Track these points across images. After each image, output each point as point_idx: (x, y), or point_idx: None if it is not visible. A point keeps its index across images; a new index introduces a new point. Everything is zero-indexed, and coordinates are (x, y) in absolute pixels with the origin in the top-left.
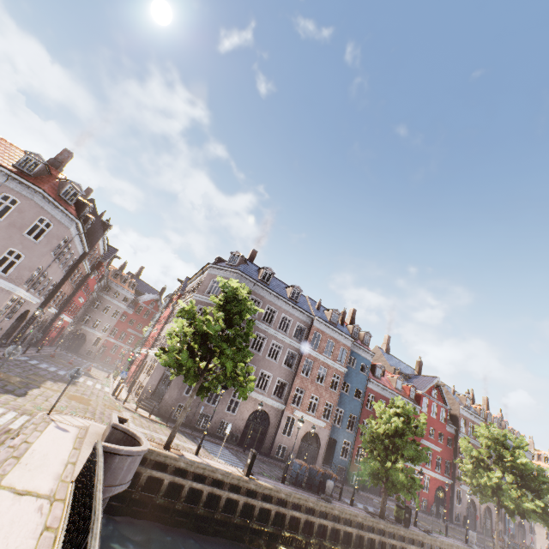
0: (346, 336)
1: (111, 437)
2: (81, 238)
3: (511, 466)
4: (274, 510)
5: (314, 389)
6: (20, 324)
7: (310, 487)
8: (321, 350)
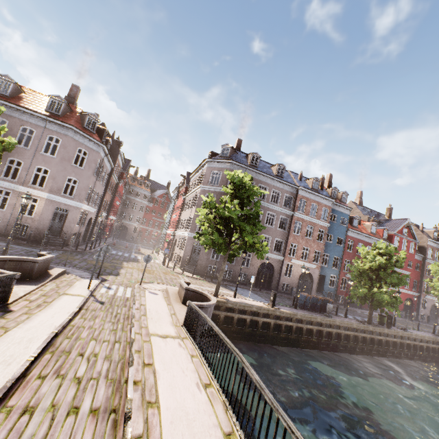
0: (327, 198)
1: (186, 295)
2: (107, 158)
3: None
4: (295, 326)
5: (304, 242)
6: (89, 227)
7: (314, 309)
8: (307, 213)
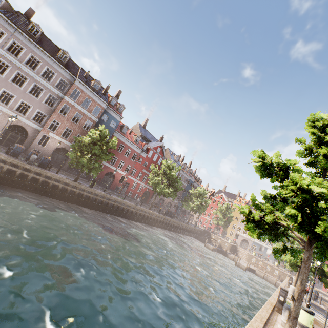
0: (102, 100)
1: None
2: None
3: (169, 177)
4: None
5: (69, 124)
6: None
7: (26, 160)
8: (79, 102)
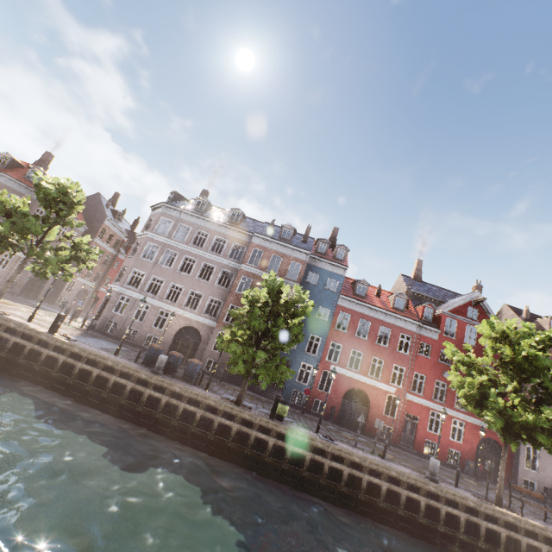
0: (298, 249)
1: None
2: None
3: (520, 369)
4: (63, 360)
5: None
6: (45, 285)
7: (163, 369)
8: (262, 266)
